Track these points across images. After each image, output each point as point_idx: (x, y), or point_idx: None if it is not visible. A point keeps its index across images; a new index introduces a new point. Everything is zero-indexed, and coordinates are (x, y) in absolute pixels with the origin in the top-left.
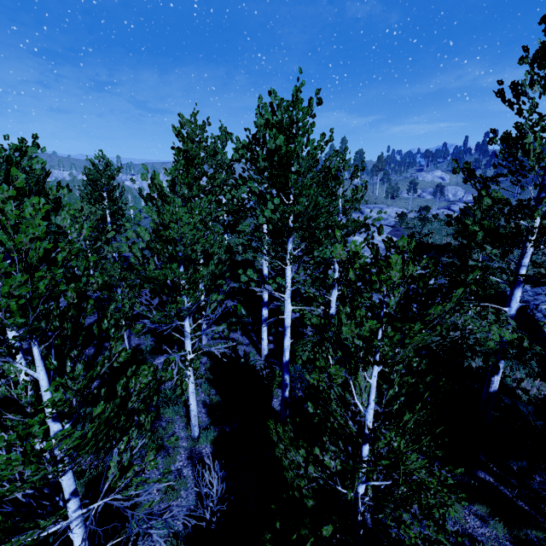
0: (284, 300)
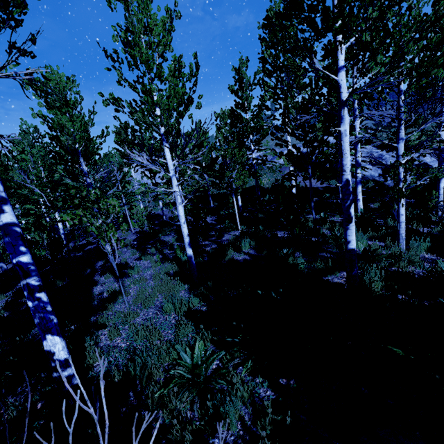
0: None
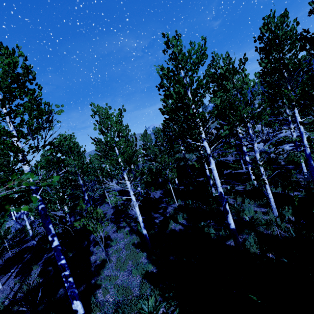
0: (295, 118)
